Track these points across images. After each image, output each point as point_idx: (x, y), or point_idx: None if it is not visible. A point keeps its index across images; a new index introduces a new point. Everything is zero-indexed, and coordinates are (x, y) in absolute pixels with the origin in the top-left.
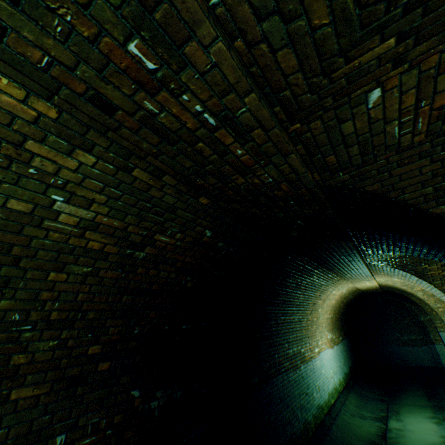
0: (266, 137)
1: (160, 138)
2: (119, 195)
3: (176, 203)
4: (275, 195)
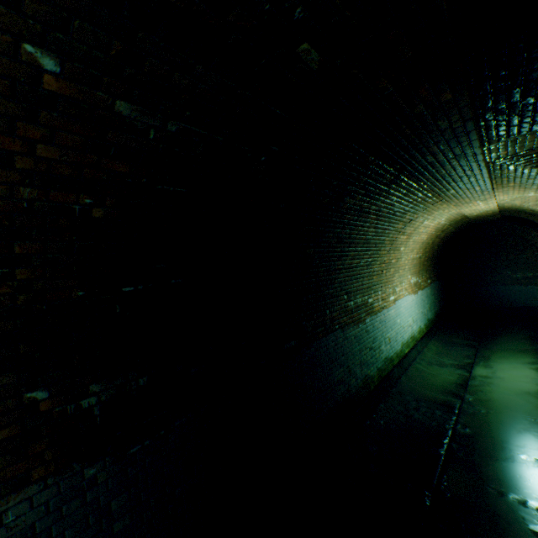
0: None
1: None
2: None
3: None
4: None
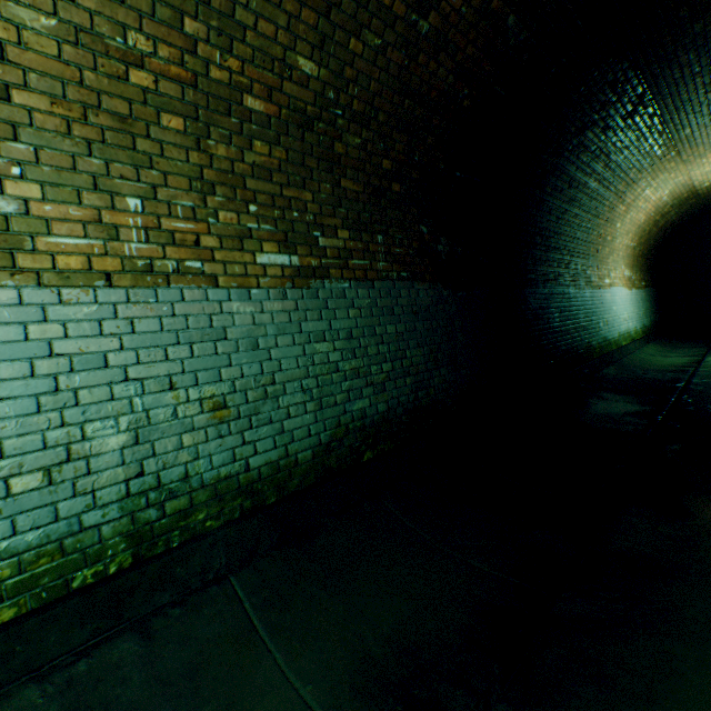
0: None
1: None
2: None
3: None
4: None
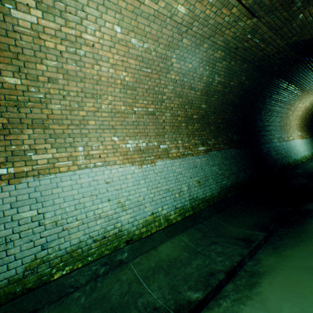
0: (270, 39)
1: (244, 51)
2: (226, 71)
3: (237, 69)
4: (270, 54)
